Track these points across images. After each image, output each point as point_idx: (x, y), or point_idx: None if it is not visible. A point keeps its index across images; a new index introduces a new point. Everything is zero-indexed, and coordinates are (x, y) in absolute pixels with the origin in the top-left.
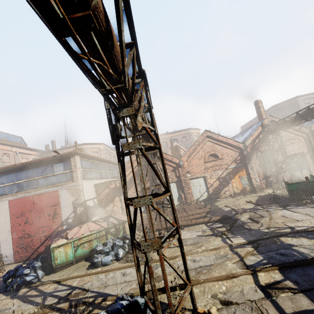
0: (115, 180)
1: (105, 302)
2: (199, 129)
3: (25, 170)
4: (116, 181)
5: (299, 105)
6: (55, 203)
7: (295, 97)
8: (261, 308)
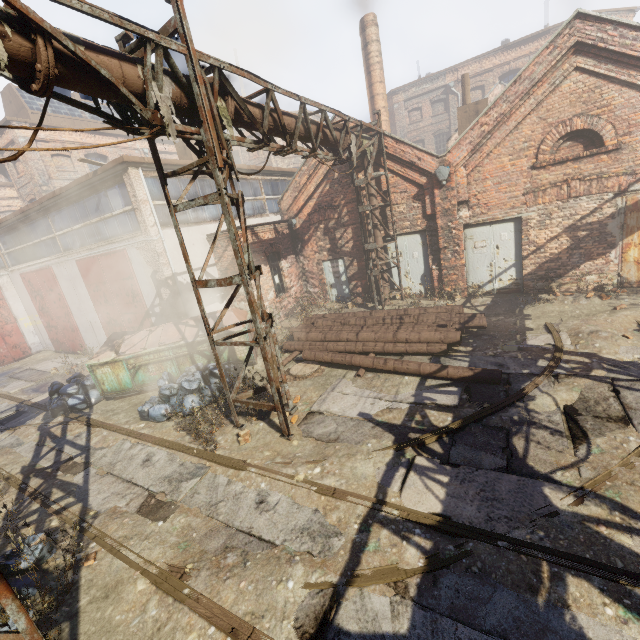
0: (252, 225)
1: (54, 518)
2: (633, 12)
3: (75, 203)
4: (256, 228)
5: None
6: (128, 274)
7: None
8: None
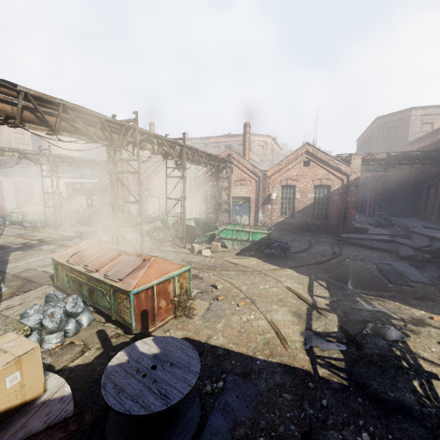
0: (82, 182)
1: None
2: (270, 137)
3: (20, 162)
4: (83, 183)
5: (409, 124)
6: (32, 189)
7: (409, 108)
8: (9, 244)
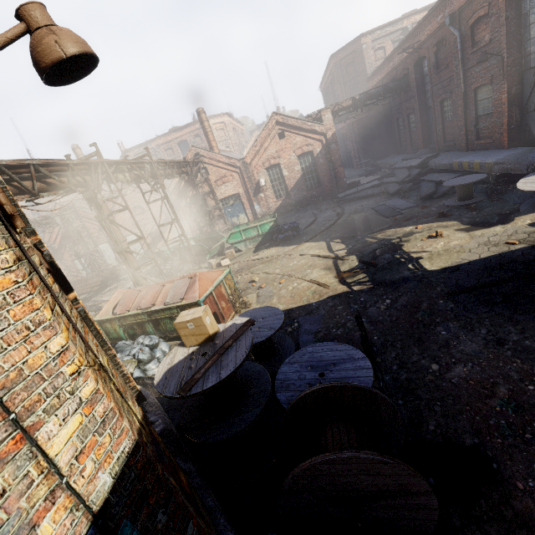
0: None
1: None
2: (226, 114)
3: None
4: None
5: (363, 55)
6: None
7: (358, 37)
8: None
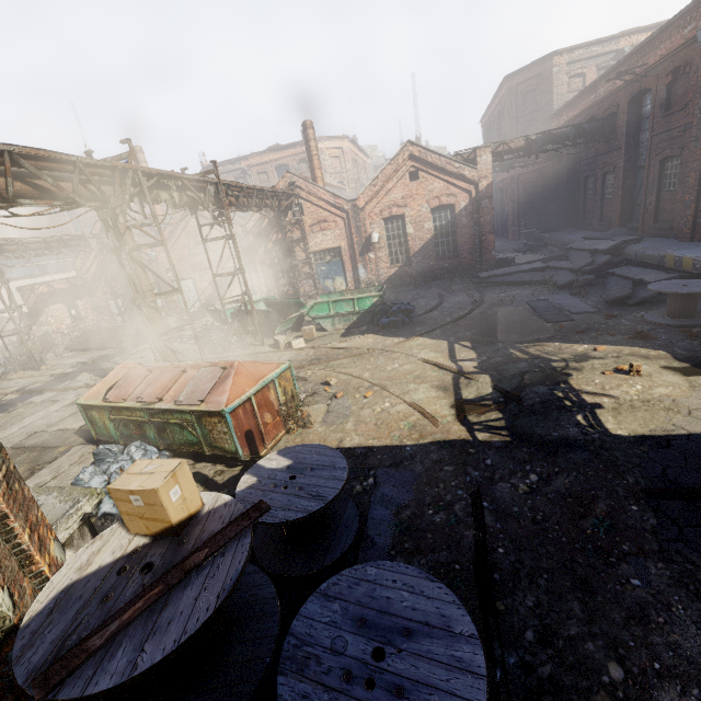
0: (48, 281)
1: None
2: (346, 138)
3: None
4: (51, 283)
5: (552, 81)
6: None
7: (549, 55)
8: None
